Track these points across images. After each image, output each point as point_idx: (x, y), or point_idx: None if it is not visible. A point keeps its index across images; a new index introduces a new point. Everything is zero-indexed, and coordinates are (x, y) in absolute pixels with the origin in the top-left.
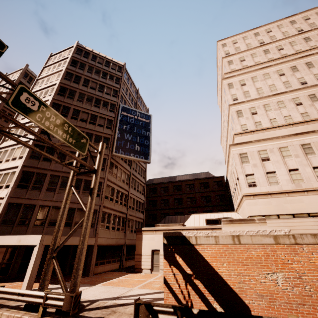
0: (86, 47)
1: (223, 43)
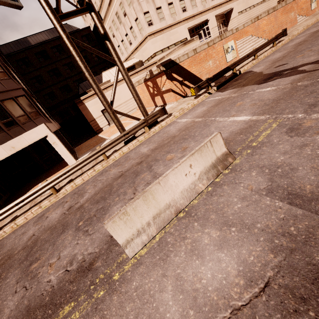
0: None
1: None
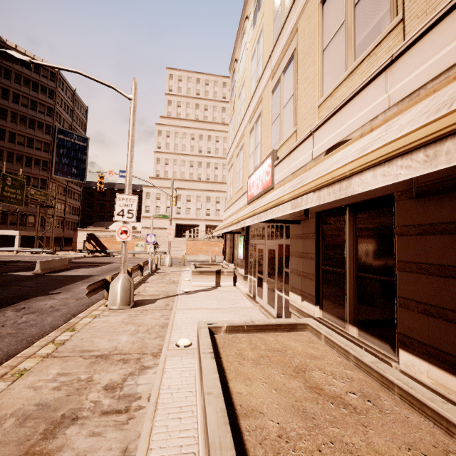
0: (7, 41)
1: (171, 74)
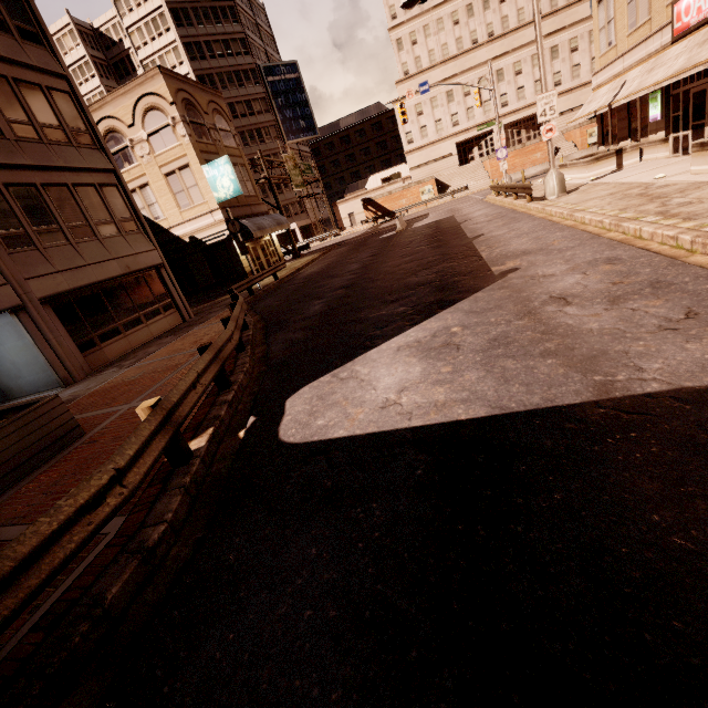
0: None
1: None
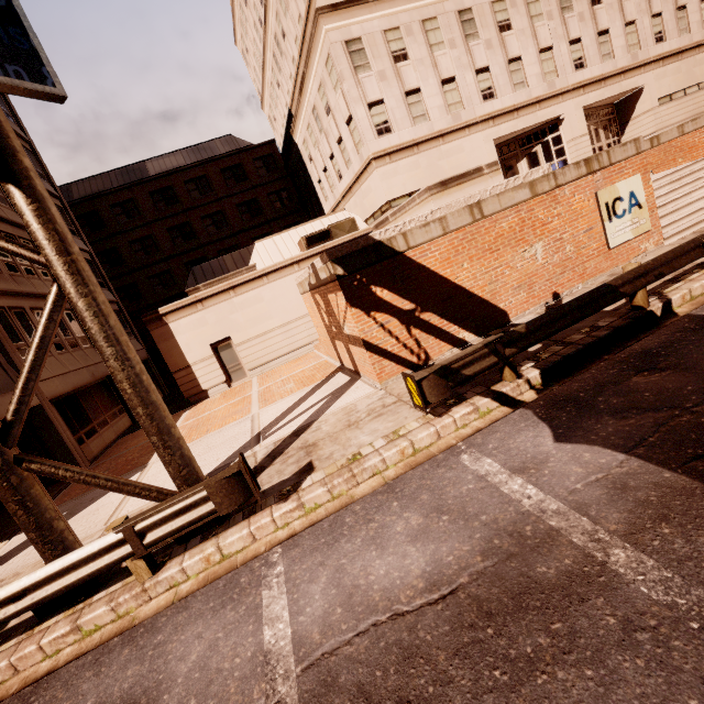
0: None
1: None
